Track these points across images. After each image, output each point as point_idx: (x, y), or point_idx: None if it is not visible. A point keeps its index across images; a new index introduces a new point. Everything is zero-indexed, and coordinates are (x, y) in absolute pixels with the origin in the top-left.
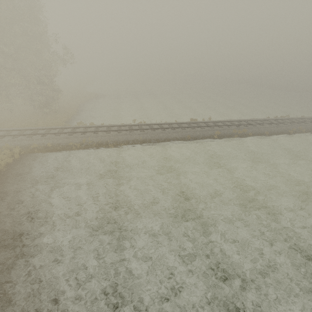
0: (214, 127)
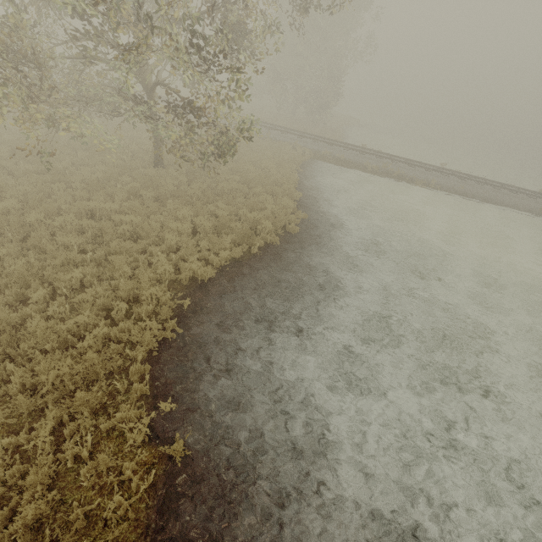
0: None
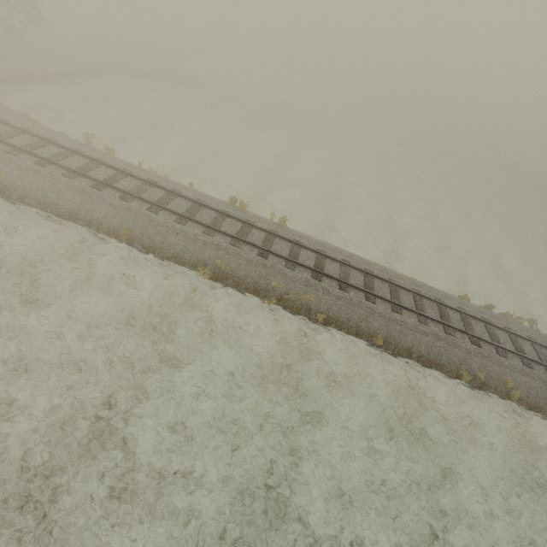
0: (240, 247)
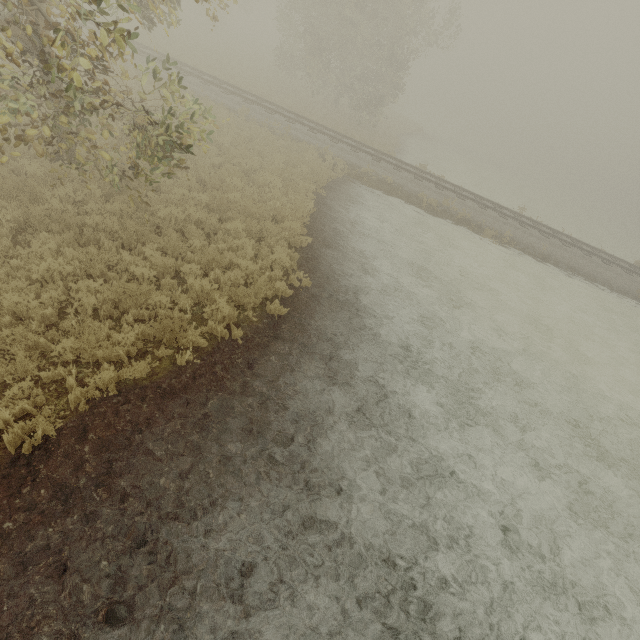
0: None
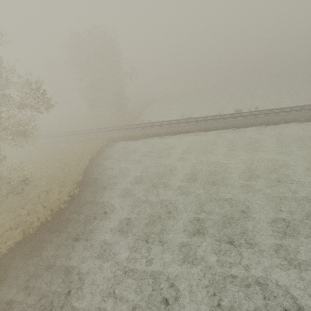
0: (258, 116)
